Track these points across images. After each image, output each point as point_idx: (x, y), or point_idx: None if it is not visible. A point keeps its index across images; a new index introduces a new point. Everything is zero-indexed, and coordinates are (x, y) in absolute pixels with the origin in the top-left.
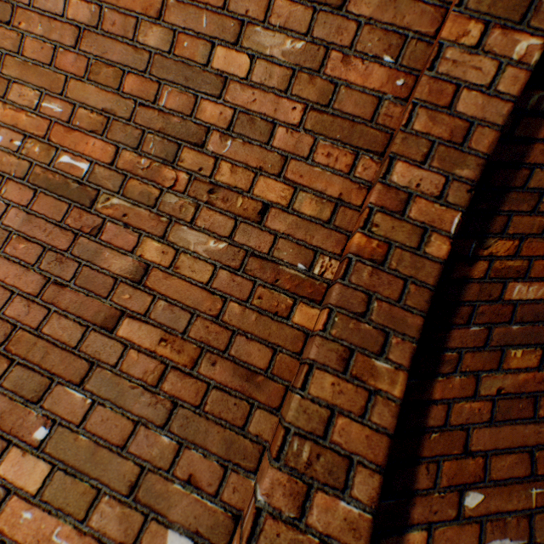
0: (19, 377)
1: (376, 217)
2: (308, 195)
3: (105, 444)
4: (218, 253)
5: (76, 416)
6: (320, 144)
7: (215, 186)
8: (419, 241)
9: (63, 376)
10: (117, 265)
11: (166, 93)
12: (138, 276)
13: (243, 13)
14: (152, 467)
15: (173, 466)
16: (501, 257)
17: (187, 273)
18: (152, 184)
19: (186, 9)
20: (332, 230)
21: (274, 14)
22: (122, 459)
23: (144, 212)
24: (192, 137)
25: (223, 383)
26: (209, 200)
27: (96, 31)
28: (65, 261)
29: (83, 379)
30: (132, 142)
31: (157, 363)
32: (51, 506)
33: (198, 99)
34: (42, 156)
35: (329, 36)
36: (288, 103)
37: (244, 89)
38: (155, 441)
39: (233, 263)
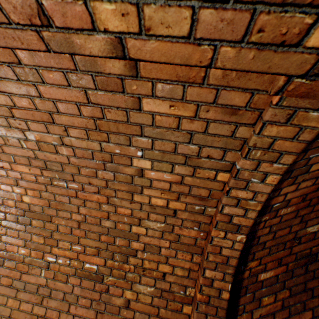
0: None
1: (203, 287)
2: (178, 268)
3: None
4: (152, 291)
5: None
6: (178, 252)
7: (144, 268)
8: (219, 293)
9: None
10: (118, 301)
11: (117, 240)
12: (126, 304)
13: (139, 216)
14: None
15: None
16: (254, 267)
17: (143, 300)
18: (121, 270)
19: (118, 216)
20: (190, 279)
21: (150, 217)
22: None
23: (121, 281)
24: (131, 253)
25: None
26: (143, 273)
27: (85, 222)
28: (100, 303)
29: None
30: (110, 257)
31: None
32: None
33: (130, 241)
34: (79, 265)
35: (172, 222)
36: (163, 240)
37: (146, 237)
38: None
39: (158, 294)
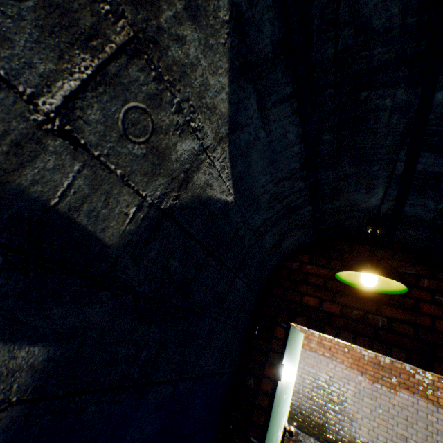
0: None
1: None
2: None
3: None
4: None
5: None
6: None
7: None
8: None
9: None
10: None
11: None
12: None
13: None
14: None
15: None
16: None
17: None
18: None
19: None
20: None
21: None
22: None
23: None
24: None
25: None
26: None
27: None
28: None
29: None
30: None
31: None
32: (441, 382)
33: None
34: None
35: None
36: None
37: None
38: None
39: None
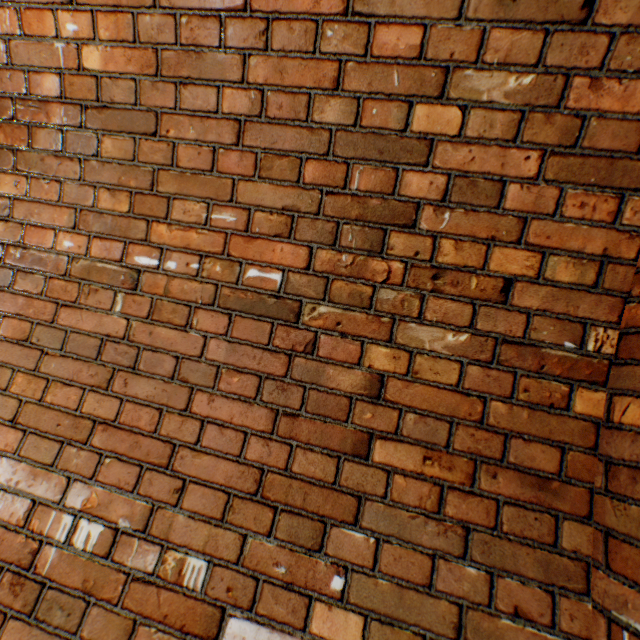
0: (289, 525)
1: None
2: (560, 258)
3: (409, 585)
4: (460, 347)
5: (366, 559)
6: (569, 195)
7: (438, 270)
8: None
9: (333, 517)
10: (346, 382)
11: (356, 173)
12: (373, 390)
13: (446, 57)
14: (469, 603)
15: (492, 599)
16: None
17: (429, 376)
18: (360, 281)
19: (370, 70)
20: (601, 295)
21: (488, 49)
22: (433, 599)
23: (359, 316)
24: (398, 218)
25: (512, 497)
26: (434, 287)
27: (259, 120)
28: (287, 388)
29: (355, 516)
30: (325, 238)
31: (429, 485)
32: None
33: (398, 173)
34: (226, 275)
35: (568, 60)
36: (518, 153)
37: (456, 148)
38: (461, 574)
39: (482, 356)
